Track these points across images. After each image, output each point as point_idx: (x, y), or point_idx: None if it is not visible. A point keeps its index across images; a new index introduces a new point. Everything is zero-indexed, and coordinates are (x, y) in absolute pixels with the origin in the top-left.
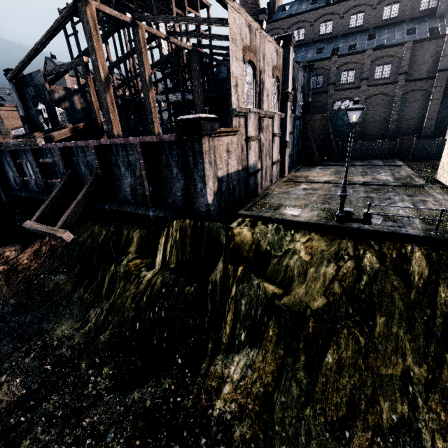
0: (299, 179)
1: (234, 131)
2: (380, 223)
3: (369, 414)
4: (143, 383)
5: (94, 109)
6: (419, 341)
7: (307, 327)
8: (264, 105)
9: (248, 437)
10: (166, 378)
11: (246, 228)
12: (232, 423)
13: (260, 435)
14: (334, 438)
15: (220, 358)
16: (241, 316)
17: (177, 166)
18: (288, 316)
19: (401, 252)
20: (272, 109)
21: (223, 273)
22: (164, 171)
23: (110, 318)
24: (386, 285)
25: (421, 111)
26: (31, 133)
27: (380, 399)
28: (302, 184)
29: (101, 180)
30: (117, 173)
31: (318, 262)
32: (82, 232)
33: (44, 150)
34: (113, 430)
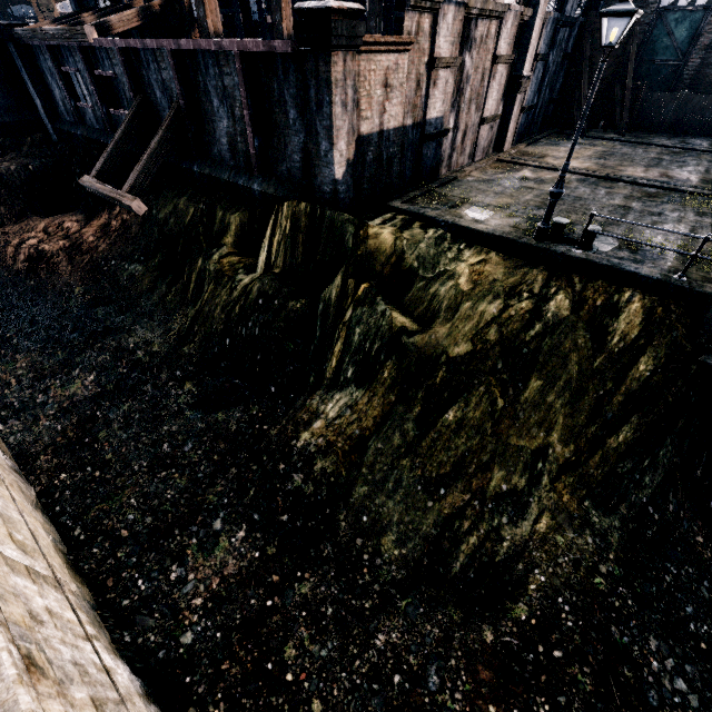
0: (524, 159)
1: (402, 43)
2: (607, 251)
3: (476, 478)
4: (230, 406)
5: None
6: (579, 418)
7: (435, 376)
8: None
9: (329, 471)
10: (255, 405)
11: (389, 229)
12: (314, 456)
13: (342, 472)
14: (425, 491)
15: (319, 393)
16: (353, 348)
17: (295, 106)
18: (415, 359)
19: (612, 299)
20: None
21: (341, 290)
22: (276, 114)
23: (196, 328)
24: (565, 342)
25: None
26: (80, 13)
27: (495, 467)
28: (526, 169)
29: (185, 119)
30: (207, 108)
31: (480, 295)
32: (163, 205)
33: (98, 51)
34: (192, 442)
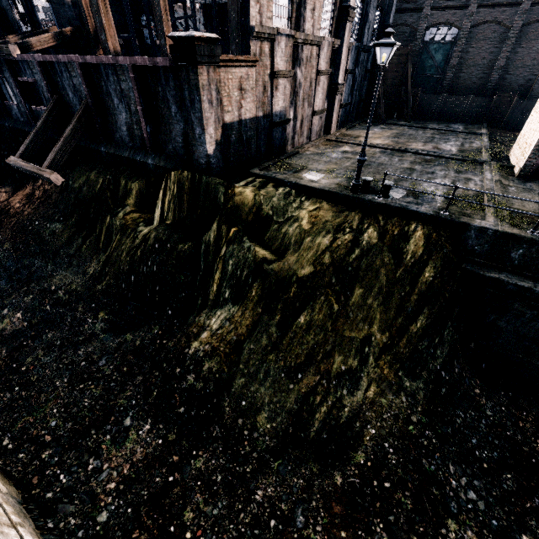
0: (345, 139)
1: (250, 60)
2: (399, 198)
3: (323, 363)
4: (137, 328)
5: (82, 6)
6: (390, 313)
7: (289, 291)
8: (306, 24)
9: (214, 369)
10: (156, 325)
11: (250, 188)
12: (203, 359)
13: (225, 369)
14: (287, 377)
15: (205, 311)
16: (228, 275)
17: (175, 103)
18: (274, 280)
19: (404, 230)
20: (321, 32)
21: (217, 233)
22: (162, 108)
23: (107, 270)
24: (376, 261)
25: (538, 56)
26: (6, 35)
27: (336, 354)
28: (346, 146)
29: (92, 113)
30: (109, 105)
31: (316, 232)
32: (77, 177)
33: (21, 63)
34: (105, 359)
